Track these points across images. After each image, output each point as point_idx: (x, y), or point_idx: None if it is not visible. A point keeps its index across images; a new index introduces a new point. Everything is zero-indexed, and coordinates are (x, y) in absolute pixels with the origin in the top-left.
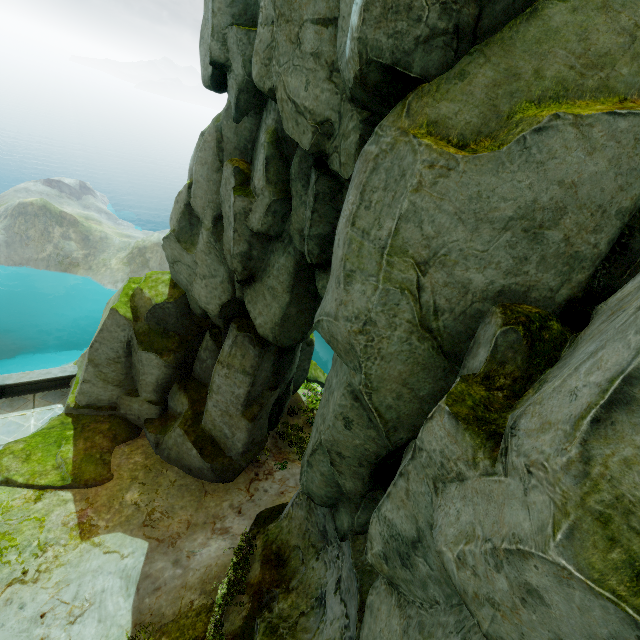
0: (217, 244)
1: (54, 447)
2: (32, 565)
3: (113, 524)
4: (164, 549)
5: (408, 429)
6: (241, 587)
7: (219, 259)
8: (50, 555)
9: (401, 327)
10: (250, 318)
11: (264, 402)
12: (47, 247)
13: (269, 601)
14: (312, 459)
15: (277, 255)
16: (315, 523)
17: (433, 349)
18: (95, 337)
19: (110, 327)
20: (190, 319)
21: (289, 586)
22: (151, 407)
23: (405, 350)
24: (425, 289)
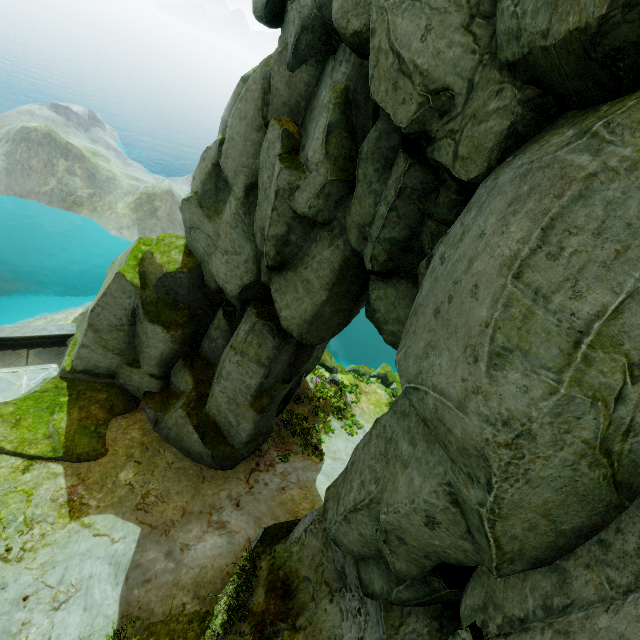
0: (246, 217)
1: (46, 413)
2: (16, 542)
3: (105, 504)
4: (157, 537)
5: (527, 562)
6: (242, 613)
7: (246, 235)
8: (36, 533)
9: (571, 447)
10: (271, 303)
11: (275, 395)
12: (50, 181)
13: (272, 635)
14: (352, 516)
15: (321, 245)
16: (331, 559)
17: (604, 478)
18: (97, 301)
19: (115, 292)
20: (202, 292)
21: (296, 623)
22: (152, 381)
23: (564, 476)
24: (626, 401)
